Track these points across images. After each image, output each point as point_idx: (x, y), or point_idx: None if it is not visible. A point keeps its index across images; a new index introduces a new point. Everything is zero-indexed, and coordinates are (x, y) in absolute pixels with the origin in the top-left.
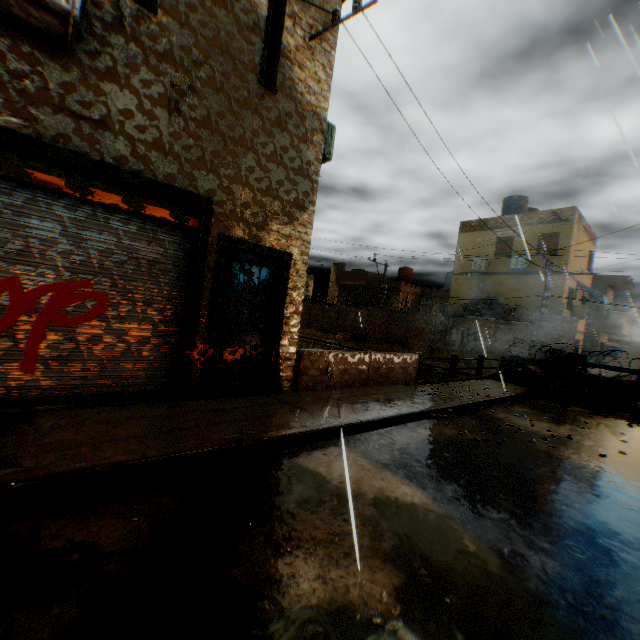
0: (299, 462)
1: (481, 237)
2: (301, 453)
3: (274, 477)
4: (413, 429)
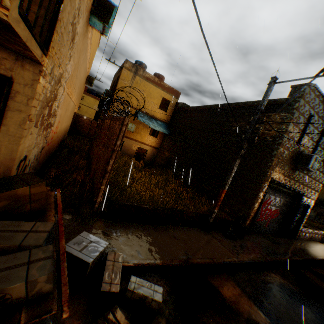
0: None
1: None
2: None
3: None
4: None
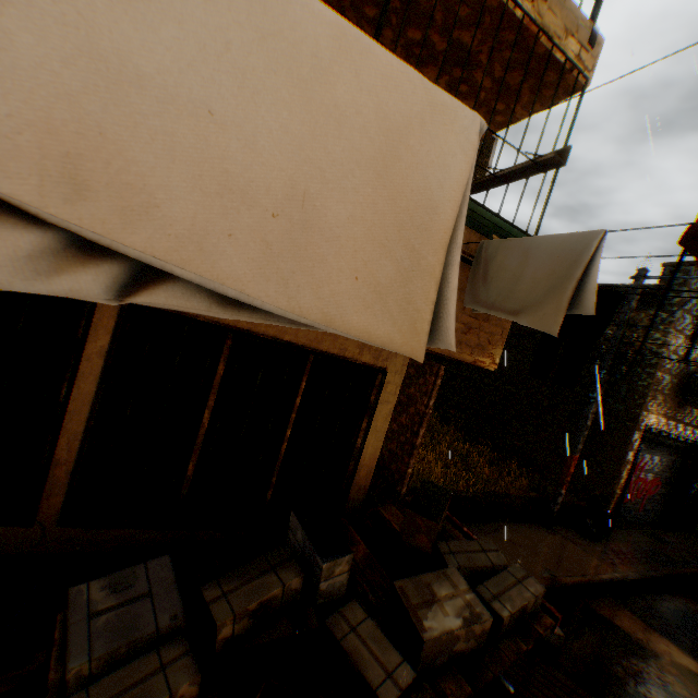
0: None
1: None
2: None
3: None
4: None
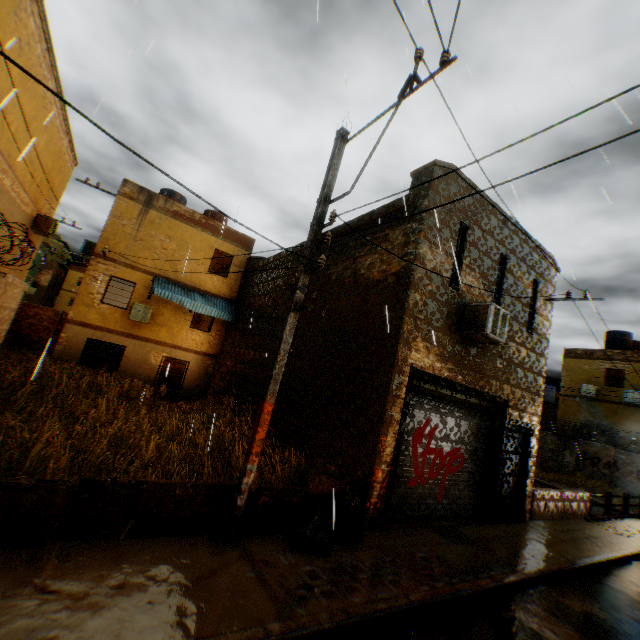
0: (607, 583)
1: (587, 365)
2: (599, 576)
3: (609, 591)
4: (637, 567)
